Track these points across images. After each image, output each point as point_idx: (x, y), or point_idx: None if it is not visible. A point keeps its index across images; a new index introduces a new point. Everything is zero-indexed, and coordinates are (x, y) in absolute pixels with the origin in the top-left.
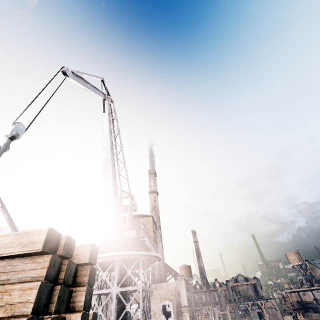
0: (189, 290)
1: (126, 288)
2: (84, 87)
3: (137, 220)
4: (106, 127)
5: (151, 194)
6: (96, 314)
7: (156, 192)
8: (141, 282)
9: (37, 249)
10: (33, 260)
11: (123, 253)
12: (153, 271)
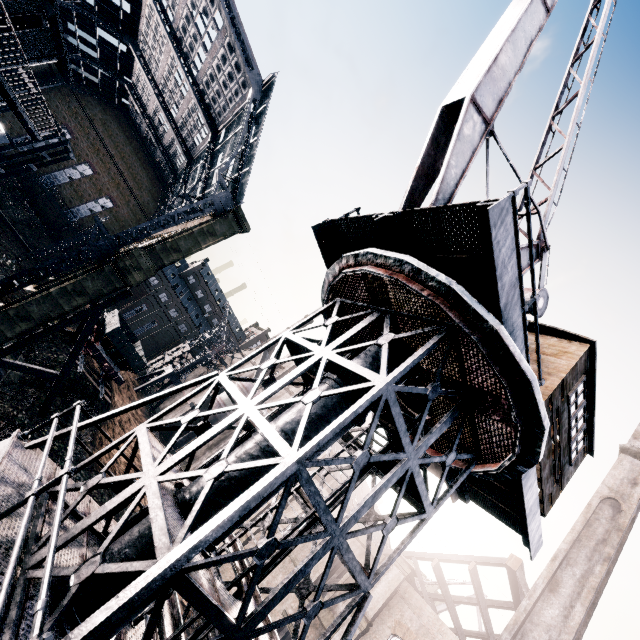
0: None
1: (346, 362)
2: None
3: None
4: None
5: (628, 458)
6: None
7: None
8: (394, 373)
9: None
10: None
11: (398, 257)
12: None
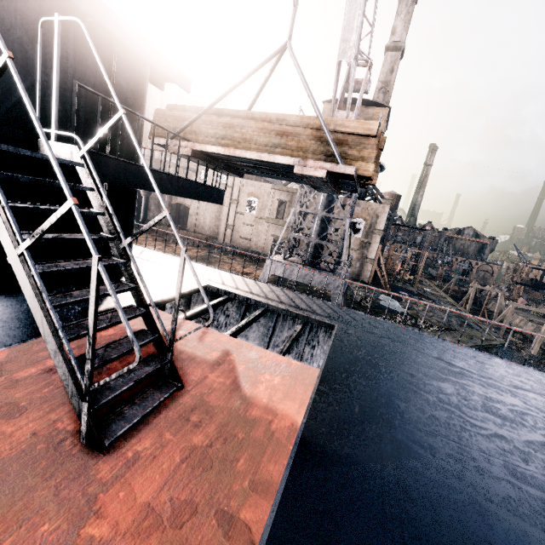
0: (388, 219)
1: None
2: None
3: (364, 110)
4: None
5: (389, 54)
6: None
7: (400, 50)
8: None
9: (373, 134)
10: (369, 140)
11: None
12: None
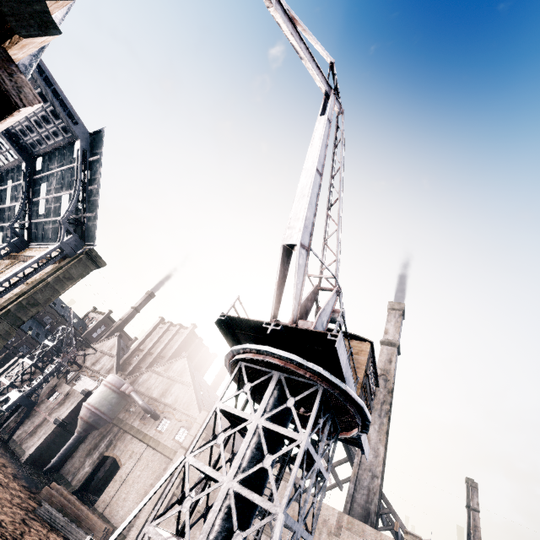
0: None
1: (275, 427)
2: (293, 40)
3: None
4: (318, 137)
5: (385, 347)
6: (49, 19)
7: (395, 346)
8: (307, 431)
9: None
10: None
11: (288, 356)
12: (352, 491)
